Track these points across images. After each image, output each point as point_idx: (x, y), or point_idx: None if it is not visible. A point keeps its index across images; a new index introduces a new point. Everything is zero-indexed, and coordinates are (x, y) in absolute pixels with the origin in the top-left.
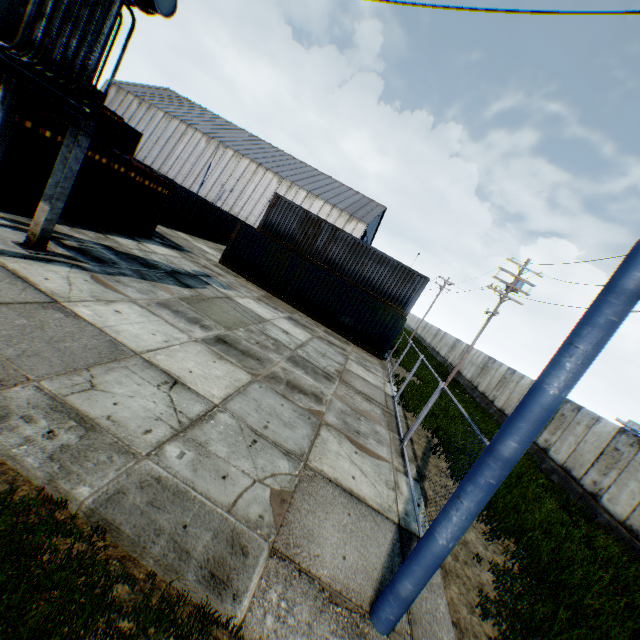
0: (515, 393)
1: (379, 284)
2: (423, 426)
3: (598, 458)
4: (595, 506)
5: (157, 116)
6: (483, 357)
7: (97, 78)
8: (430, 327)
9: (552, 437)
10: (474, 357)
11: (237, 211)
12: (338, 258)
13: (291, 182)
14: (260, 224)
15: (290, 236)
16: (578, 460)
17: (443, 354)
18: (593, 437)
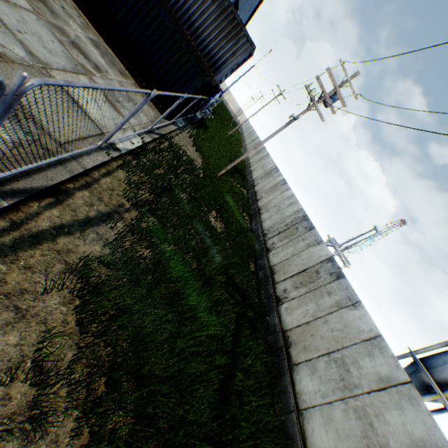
0: (276, 200)
1: (198, 25)
2: (125, 192)
3: (300, 273)
4: (274, 309)
5: None
6: (272, 166)
7: None
8: (253, 134)
9: (279, 243)
10: (267, 164)
11: None
12: None
13: None
14: None
15: None
16: (286, 268)
17: (249, 155)
18: (308, 255)
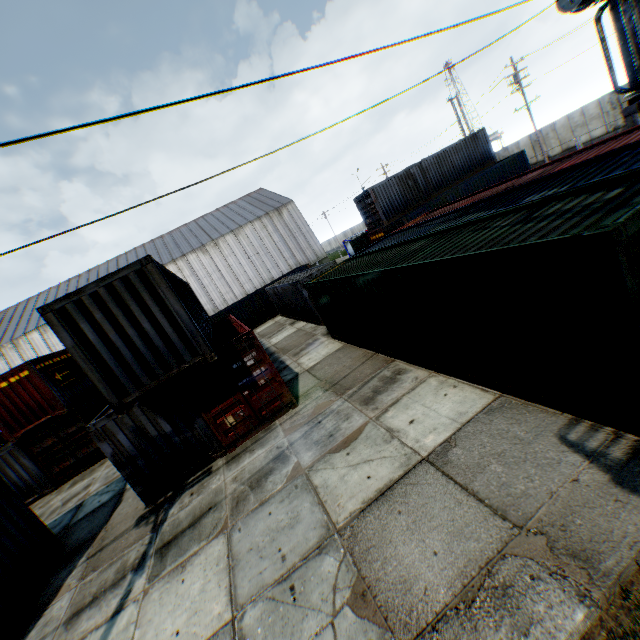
0: (562, 134)
1: (469, 163)
2: None
3: None
4: None
5: (34, 341)
6: None
7: (613, 71)
8: None
9: None
10: None
11: (212, 306)
12: (439, 178)
13: (212, 241)
14: (383, 219)
15: (404, 202)
16: None
17: None
18: None
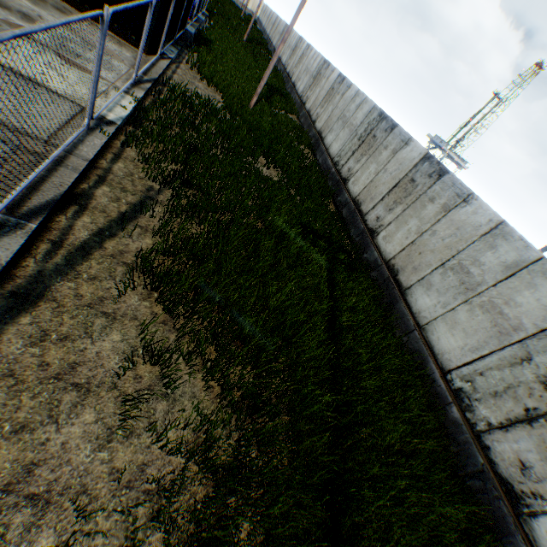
0: (338, 110)
1: None
2: (146, 172)
3: (392, 191)
4: (370, 244)
5: None
6: (319, 61)
7: None
8: (279, 23)
9: (357, 165)
10: (311, 62)
11: None
12: None
13: None
14: None
15: None
16: (372, 193)
17: (284, 62)
18: (396, 165)
